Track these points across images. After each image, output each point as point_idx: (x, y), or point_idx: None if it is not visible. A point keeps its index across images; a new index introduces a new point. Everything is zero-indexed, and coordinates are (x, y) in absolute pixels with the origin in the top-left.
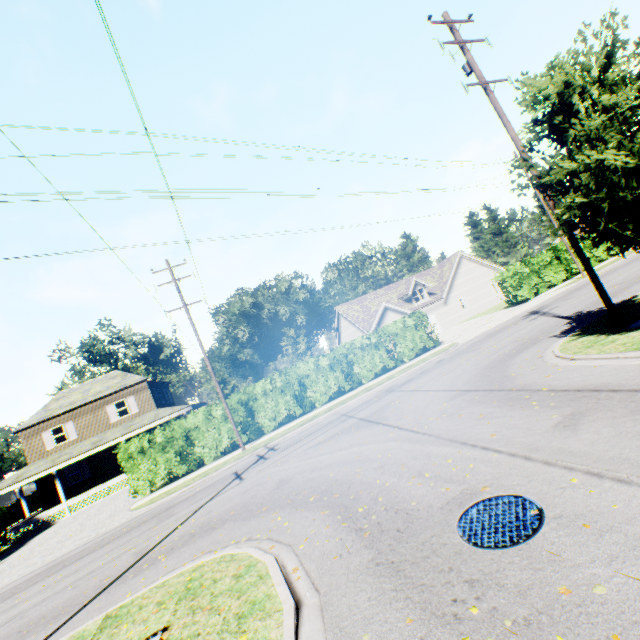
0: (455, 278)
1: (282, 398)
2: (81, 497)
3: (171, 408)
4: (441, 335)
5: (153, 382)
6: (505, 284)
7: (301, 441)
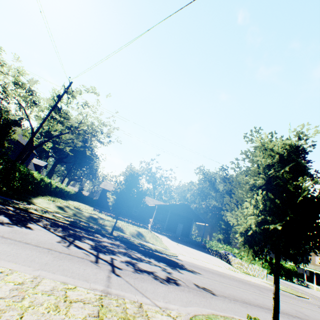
0: None
1: None
2: None
3: None
4: None
5: None
6: None
7: None
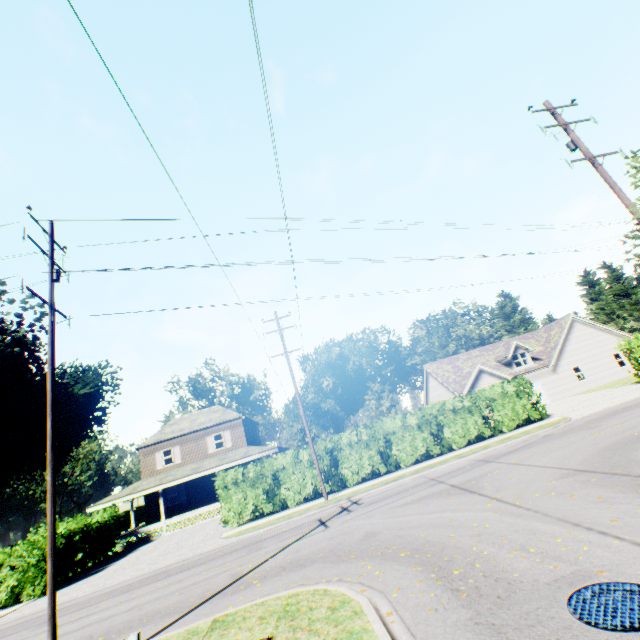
0: (566, 343)
1: (366, 452)
2: (177, 518)
3: (259, 447)
4: (549, 407)
5: (246, 420)
6: (633, 354)
7: (386, 499)
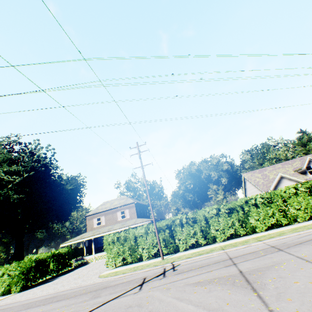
0: None
1: (192, 229)
2: (100, 254)
3: (142, 219)
4: None
5: (138, 204)
6: None
7: (190, 271)
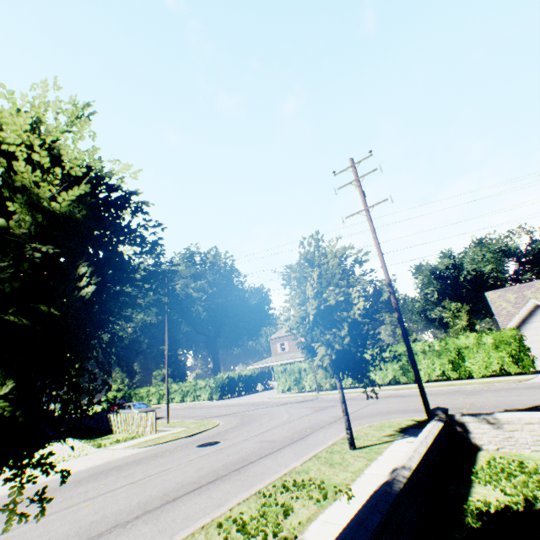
0: None
1: None
2: None
3: None
4: None
5: None
6: None
7: (315, 402)
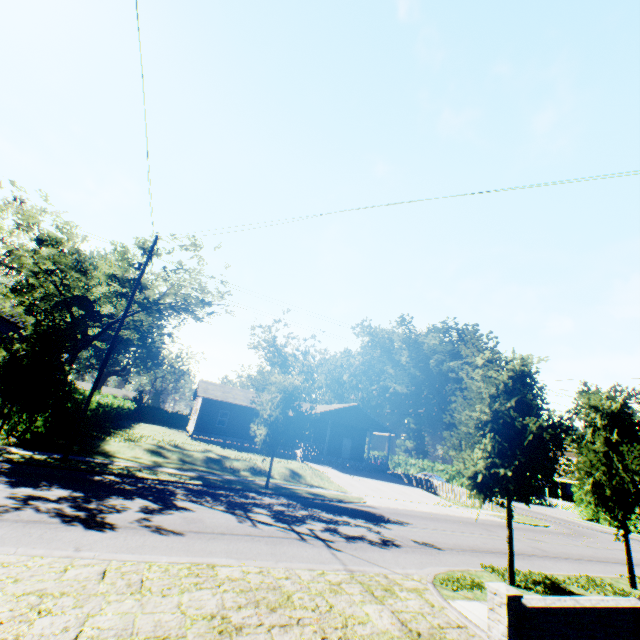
0: None
1: None
2: (568, 503)
3: None
4: None
5: None
6: None
7: None
